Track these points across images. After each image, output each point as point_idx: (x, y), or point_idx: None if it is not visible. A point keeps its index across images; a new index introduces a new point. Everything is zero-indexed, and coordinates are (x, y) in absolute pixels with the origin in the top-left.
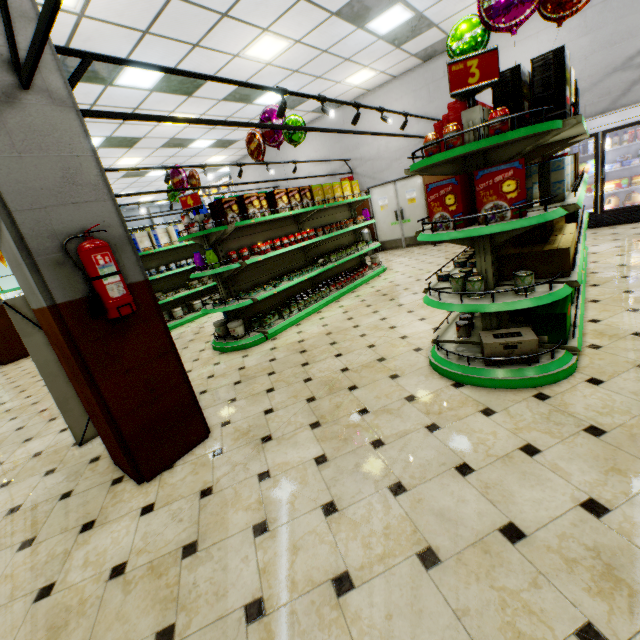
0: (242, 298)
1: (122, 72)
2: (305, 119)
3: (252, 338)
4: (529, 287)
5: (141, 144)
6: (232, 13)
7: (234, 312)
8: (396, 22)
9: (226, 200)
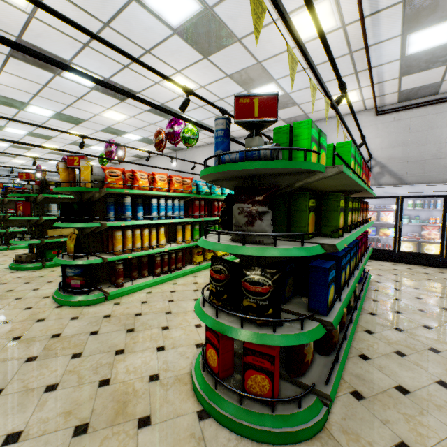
0: (7, 229)
1: (5, 128)
2: (131, 158)
3: (0, 247)
4: (22, 238)
5: (35, 150)
6: (47, 123)
7: (1, 234)
8: (137, 138)
9: (11, 188)
